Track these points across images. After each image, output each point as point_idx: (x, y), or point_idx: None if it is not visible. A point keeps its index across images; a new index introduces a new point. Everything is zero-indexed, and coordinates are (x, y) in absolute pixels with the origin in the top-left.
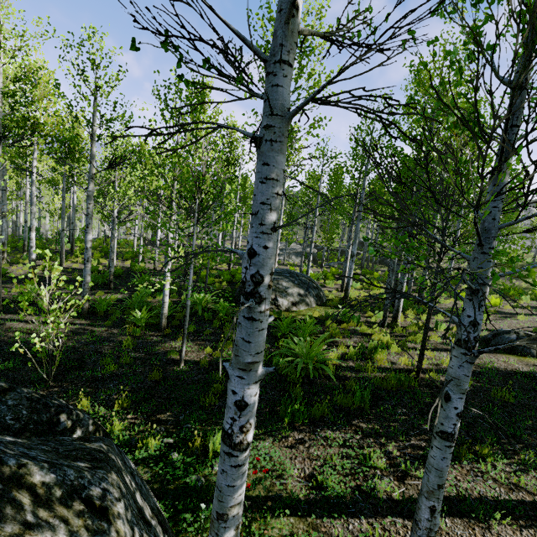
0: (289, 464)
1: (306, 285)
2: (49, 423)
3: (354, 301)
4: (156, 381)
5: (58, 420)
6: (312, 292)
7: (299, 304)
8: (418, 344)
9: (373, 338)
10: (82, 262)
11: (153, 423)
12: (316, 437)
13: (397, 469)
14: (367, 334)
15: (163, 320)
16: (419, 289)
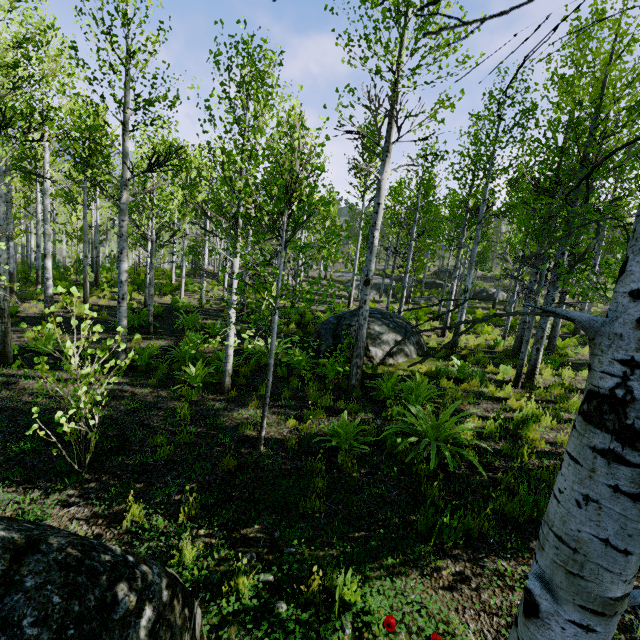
0: (462, 626)
1: (403, 330)
2: (99, 609)
3: (465, 350)
4: (230, 471)
5: (114, 598)
6: (412, 339)
7: (396, 354)
8: (573, 414)
9: (509, 405)
10: (111, 297)
11: (237, 544)
12: (483, 571)
13: (631, 636)
14: (498, 398)
15: (226, 378)
16: (551, 335)
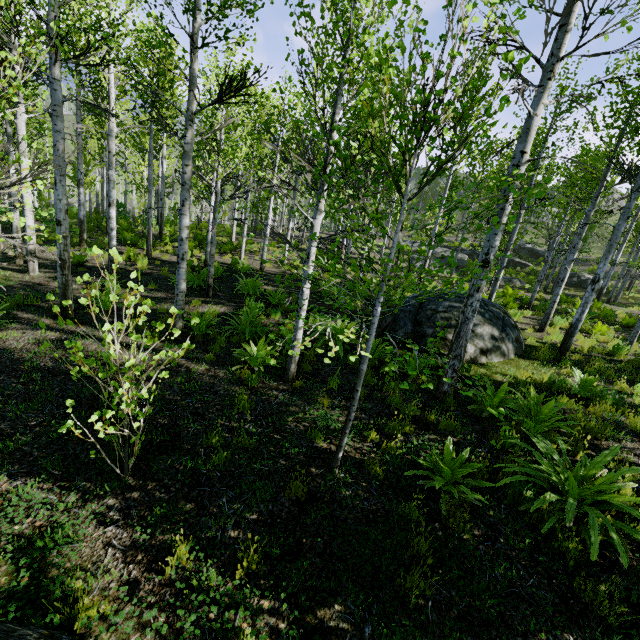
0: None
1: (501, 322)
2: None
3: (578, 355)
4: (298, 501)
5: None
6: (511, 334)
7: (491, 352)
8: None
9: None
10: (172, 252)
11: (313, 637)
12: None
13: None
14: None
15: (291, 365)
16: None
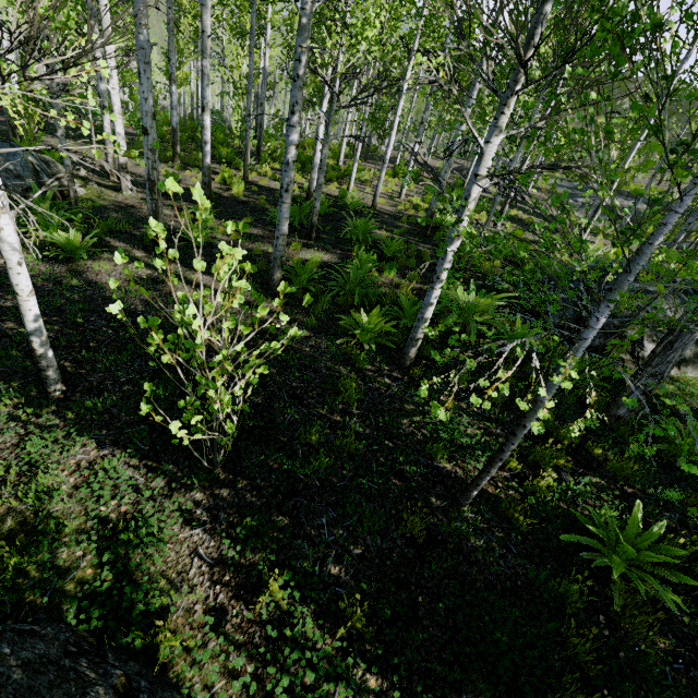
0: None
1: None
2: None
3: None
4: (413, 540)
5: None
6: None
7: (688, 363)
8: None
9: None
10: (271, 176)
11: None
12: None
13: None
14: None
15: (411, 349)
16: None
